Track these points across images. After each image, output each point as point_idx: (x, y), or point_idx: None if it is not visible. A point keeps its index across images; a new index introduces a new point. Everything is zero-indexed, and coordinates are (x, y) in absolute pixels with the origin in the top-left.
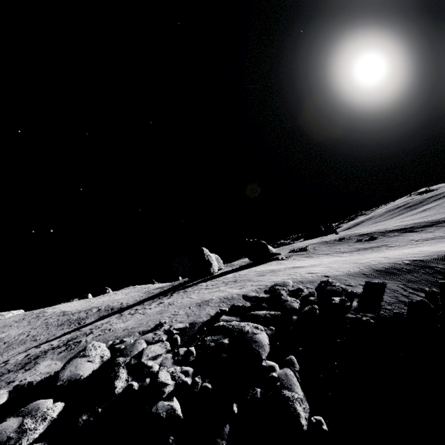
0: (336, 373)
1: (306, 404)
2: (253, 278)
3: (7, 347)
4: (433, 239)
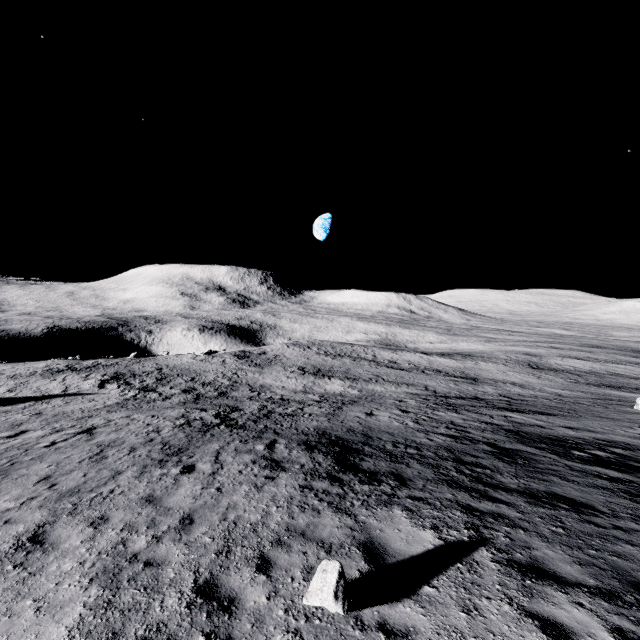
0: None
1: None
2: None
3: (92, 415)
4: None
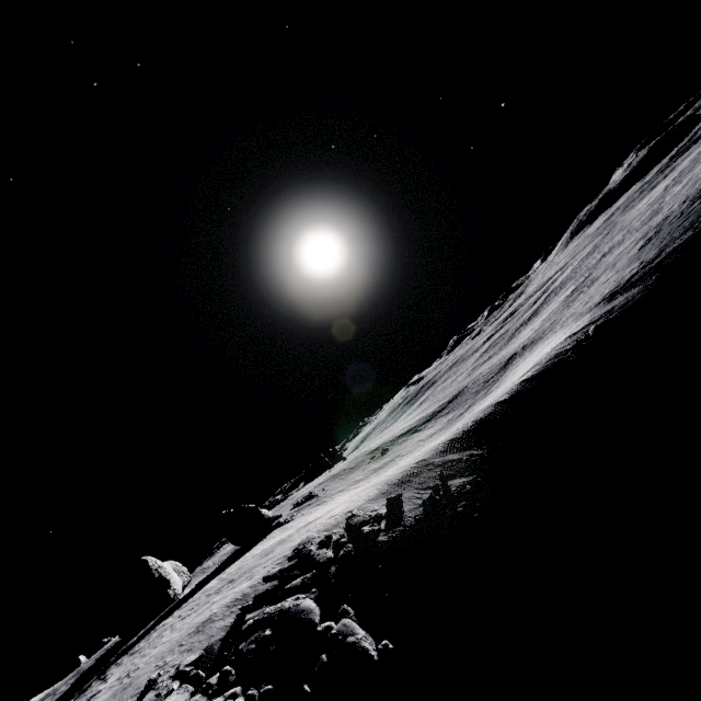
0: (387, 596)
1: (370, 638)
2: (259, 562)
3: None
4: (435, 434)
